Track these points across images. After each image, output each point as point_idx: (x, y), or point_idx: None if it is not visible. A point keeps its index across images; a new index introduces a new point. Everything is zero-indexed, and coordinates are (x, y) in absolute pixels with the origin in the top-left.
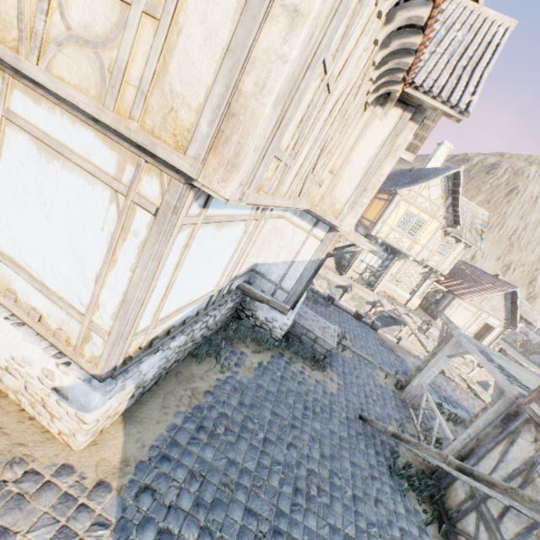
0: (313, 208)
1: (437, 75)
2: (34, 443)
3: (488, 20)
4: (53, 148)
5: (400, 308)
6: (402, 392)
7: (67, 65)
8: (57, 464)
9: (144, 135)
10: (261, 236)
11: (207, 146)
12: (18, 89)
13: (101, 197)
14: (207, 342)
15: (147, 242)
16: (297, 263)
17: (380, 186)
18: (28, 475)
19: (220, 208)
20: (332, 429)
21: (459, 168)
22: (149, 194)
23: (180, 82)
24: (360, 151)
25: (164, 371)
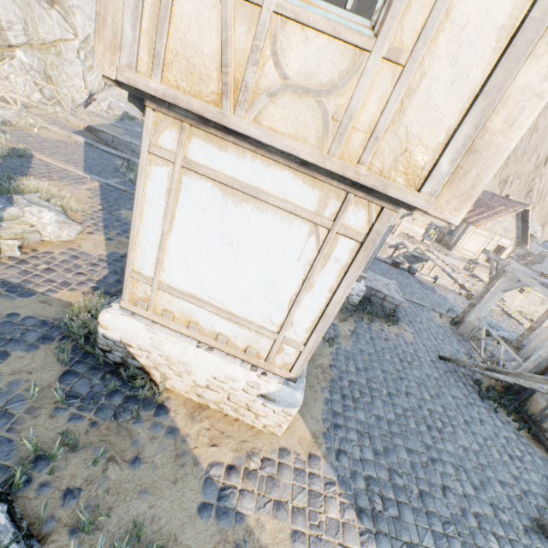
0: None
1: None
2: (251, 438)
3: None
4: (245, 193)
5: (421, 246)
6: (458, 328)
7: (281, 115)
8: (276, 449)
9: (375, 178)
10: None
11: (445, 182)
12: (197, 137)
13: (298, 232)
14: None
15: (351, 266)
16: None
17: None
18: (264, 462)
19: None
20: (426, 373)
21: None
22: (354, 224)
23: (418, 124)
24: None
25: None
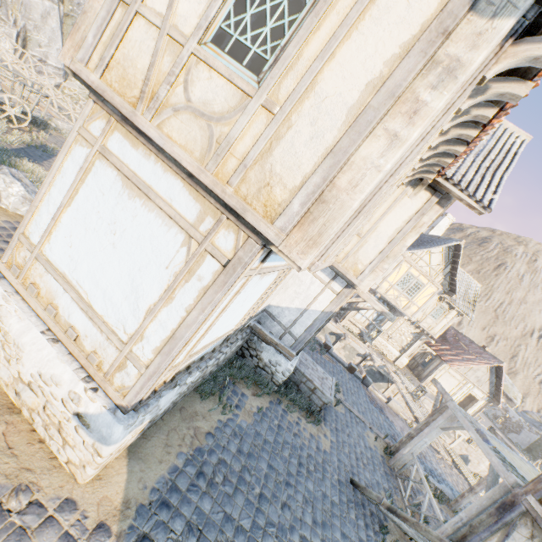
0: (336, 264)
1: (464, 171)
2: (41, 470)
3: (507, 131)
4: (139, 188)
5: (389, 365)
6: (390, 459)
7: (179, 128)
8: (61, 497)
9: (238, 200)
10: (283, 281)
11: (295, 222)
12: (119, 131)
13: (174, 239)
14: (213, 379)
15: (210, 288)
16: (310, 312)
17: None
18: (32, 506)
19: (270, 261)
20: (324, 492)
21: (460, 241)
22: (223, 246)
23: (281, 165)
24: (388, 221)
25: (172, 405)
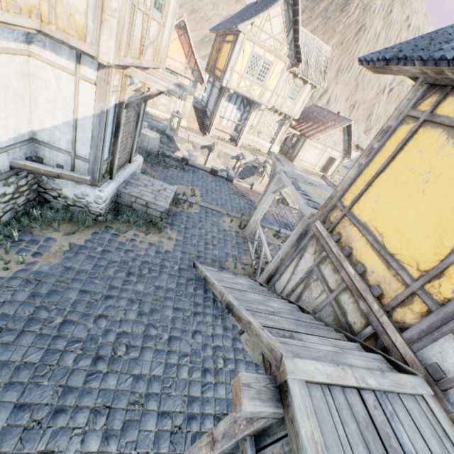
0: (46, 28)
1: None
2: None
3: None
4: None
5: (261, 157)
6: (244, 231)
7: None
8: None
9: None
10: None
11: None
12: None
13: None
14: None
15: None
16: (81, 122)
17: (226, 26)
18: None
19: None
20: (158, 286)
21: None
22: None
23: None
24: None
25: None
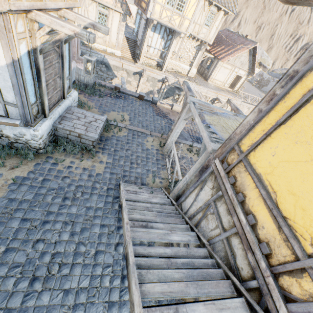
0: None
1: None
2: None
3: None
4: None
5: (181, 79)
6: (163, 149)
7: None
8: None
9: None
10: None
11: None
12: None
13: None
14: None
15: None
16: None
17: None
18: None
19: None
20: (89, 207)
21: None
22: None
23: None
24: None
25: None
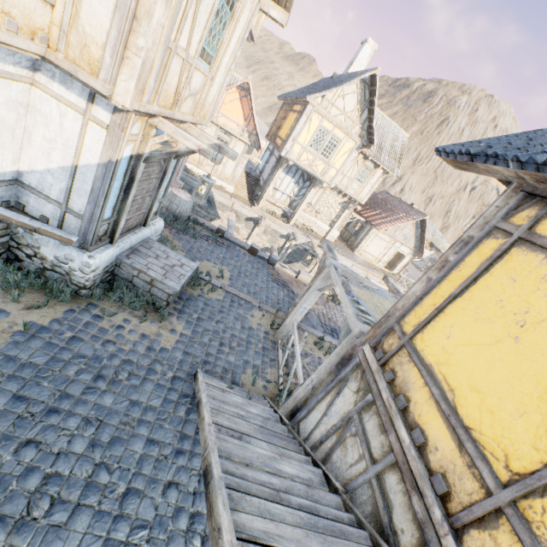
0: (52, 55)
1: None
2: None
3: None
4: None
5: (316, 241)
6: (276, 332)
7: None
8: None
9: None
10: None
11: None
12: None
13: None
14: None
15: None
16: (82, 169)
17: (295, 95)
18: None
19: None
20: (135, 400)
21: (376, 70)
22: None
23: None
24: None
25: None
